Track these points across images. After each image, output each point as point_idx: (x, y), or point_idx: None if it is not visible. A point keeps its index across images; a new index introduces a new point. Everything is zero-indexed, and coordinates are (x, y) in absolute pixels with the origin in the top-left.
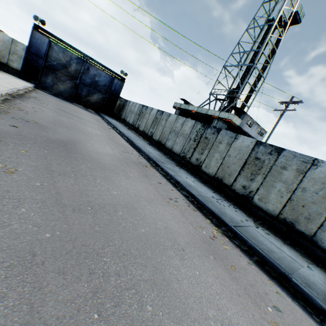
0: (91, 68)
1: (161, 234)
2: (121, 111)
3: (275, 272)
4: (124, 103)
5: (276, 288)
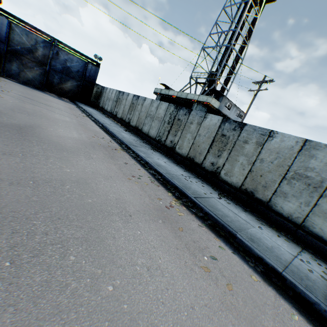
0: (61, 53)
1: (110, 203)
2: (99, 99)
3: (225, 232)
4: (101, 90)
5: (220, 244)
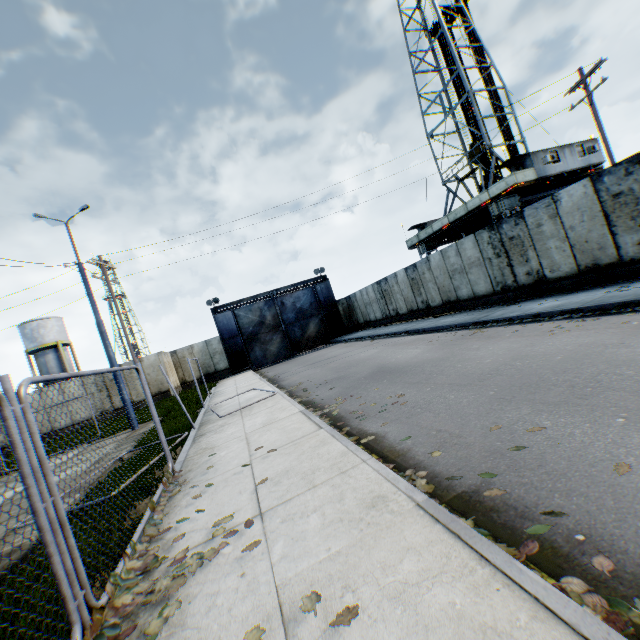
0: (284, 300)
1: (580, 350)
2: (352, 316)
3: None
4: (347, 303)
5: None
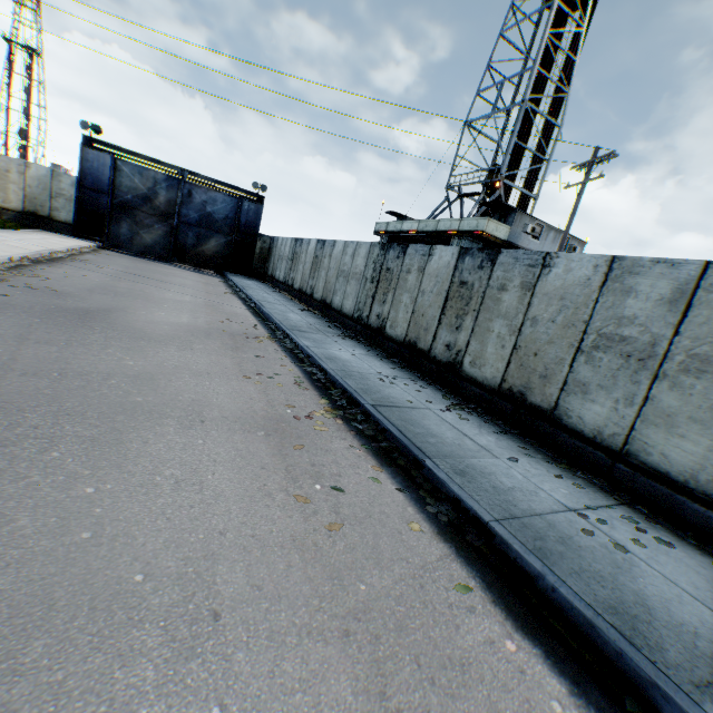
0: (195, 191)
1: (175, 405)
2: (267, 261)
3: (409, 460)
4: (270, 244)
5: (378, 475)
